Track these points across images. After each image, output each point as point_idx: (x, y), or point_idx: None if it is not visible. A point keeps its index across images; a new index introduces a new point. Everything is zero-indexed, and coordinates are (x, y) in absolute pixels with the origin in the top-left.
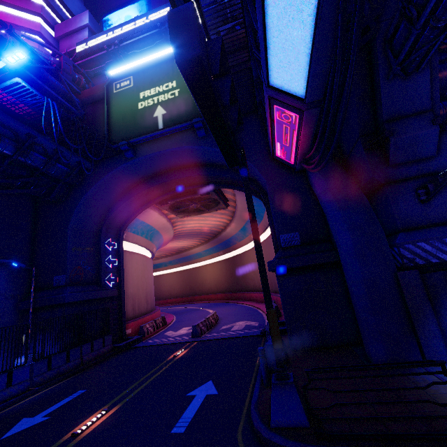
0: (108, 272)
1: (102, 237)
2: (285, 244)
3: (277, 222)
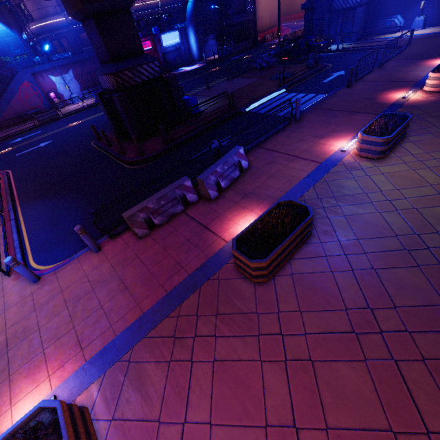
0: (248, 4)
1: None
2: None
3: None
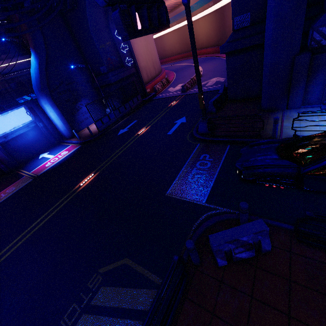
0: (125, 56)
1: (112, 31)
2: (237, 26)
3: (234, 3)
